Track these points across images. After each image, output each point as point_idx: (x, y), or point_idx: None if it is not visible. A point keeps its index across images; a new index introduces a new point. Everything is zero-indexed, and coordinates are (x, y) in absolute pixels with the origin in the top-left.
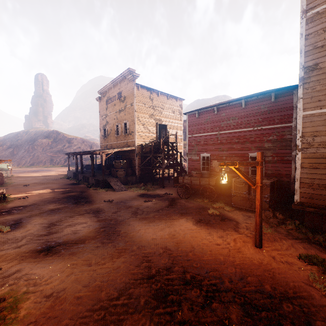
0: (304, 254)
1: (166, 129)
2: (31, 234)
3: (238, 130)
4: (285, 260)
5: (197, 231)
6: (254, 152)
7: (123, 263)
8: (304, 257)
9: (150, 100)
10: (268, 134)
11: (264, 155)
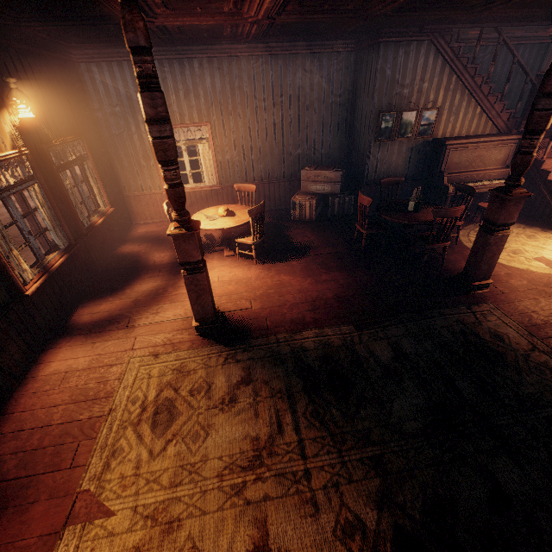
0: None
1: None
2: None
3: None
4: None
5: None
6: None
7: None
8: None
9: None
10: None
11: None
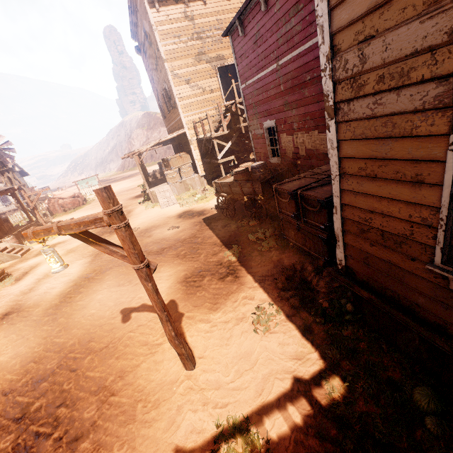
0: (237, 420)
1: None
2: (20, 290)
3: (308, 45)
4: (191, 418)
5: None
6: None
7: (19, 357)
8: (217, 434)
9: (188, 22)
10: None
11: None
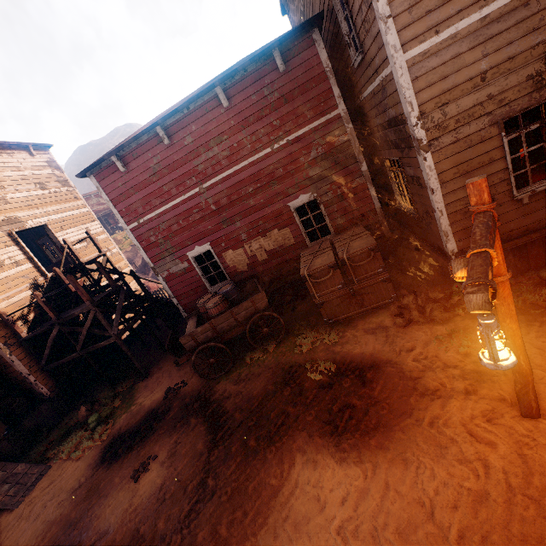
0: None
1: (52, 234)
2: None
3: (243, 164)
4: None
5: (378, 485)
6: (298, 197)
7: None
8: None
9: None
10: (305, 148)
11: (317, 195)
